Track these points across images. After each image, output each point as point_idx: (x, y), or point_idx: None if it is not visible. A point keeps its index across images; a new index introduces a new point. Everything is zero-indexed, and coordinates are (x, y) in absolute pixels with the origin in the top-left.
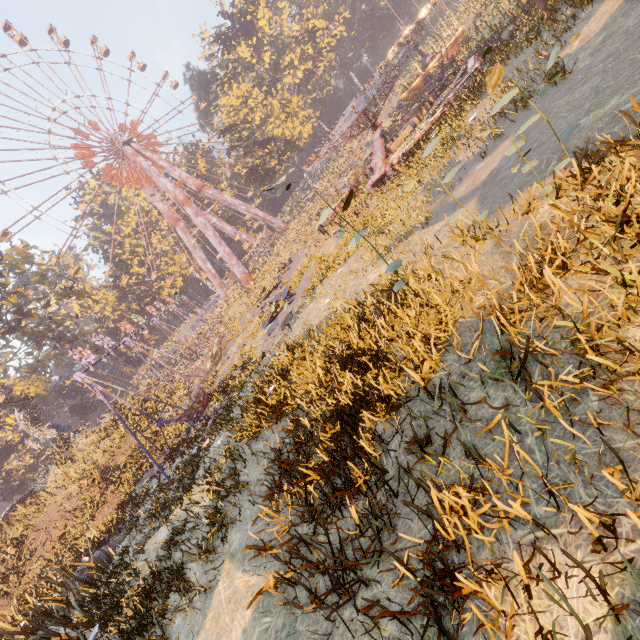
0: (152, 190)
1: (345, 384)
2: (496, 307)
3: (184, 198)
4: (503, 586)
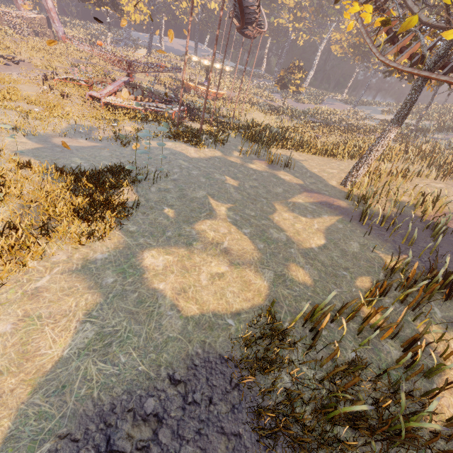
0: None
1: None
2: None
3: None
4: None
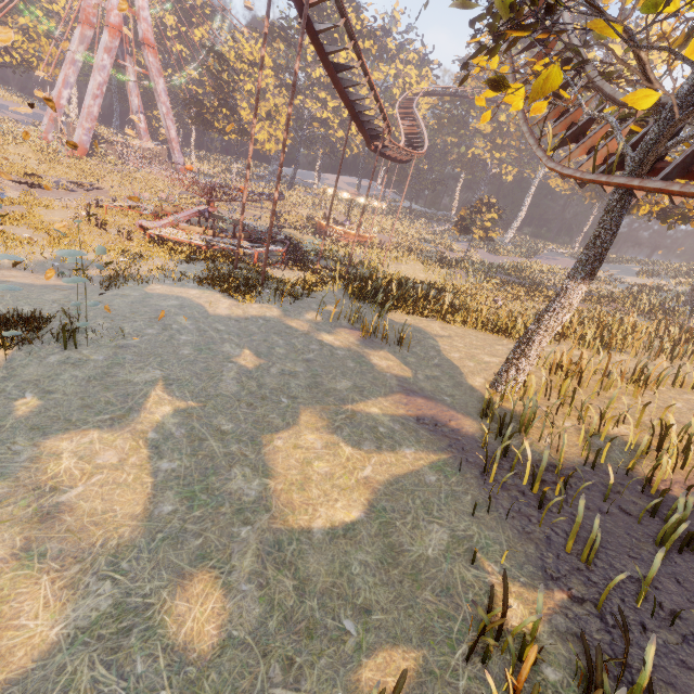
0: None
1: None
2: None
3: (116, 24)
4: None
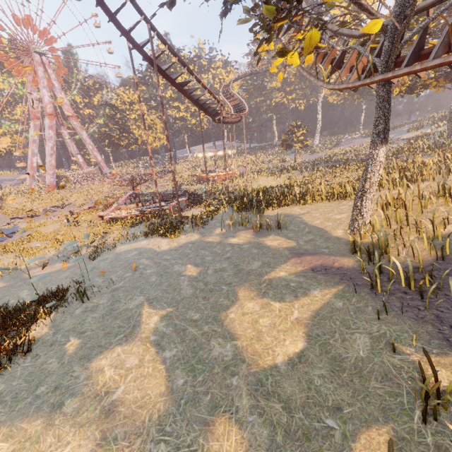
0: (35, 88)
1: None
2: None
3: (51, 112)
4: None
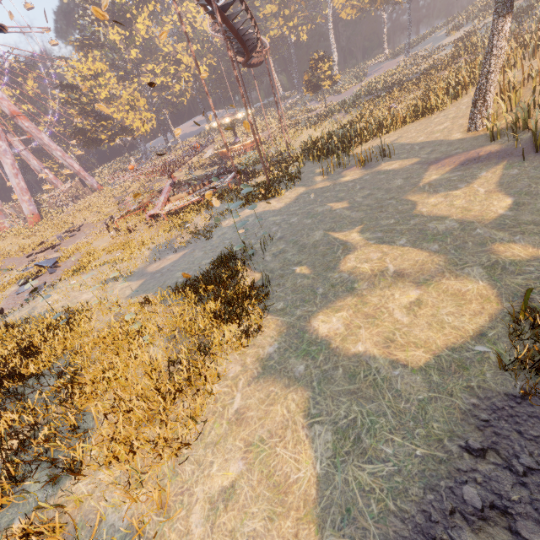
0: None
1: (14, 362)
2: (76, 349)
3: None
4: (4, 440)
